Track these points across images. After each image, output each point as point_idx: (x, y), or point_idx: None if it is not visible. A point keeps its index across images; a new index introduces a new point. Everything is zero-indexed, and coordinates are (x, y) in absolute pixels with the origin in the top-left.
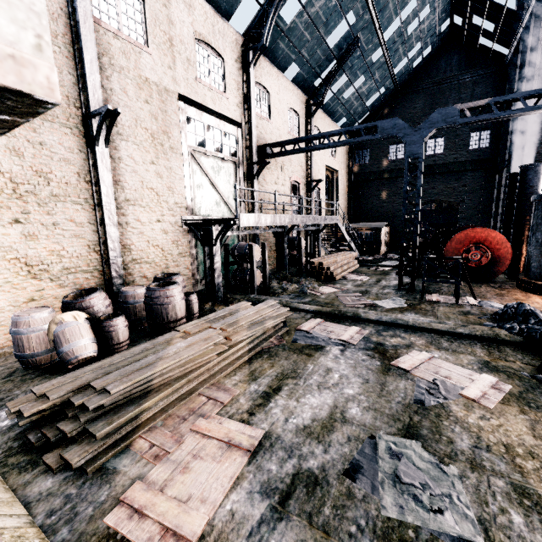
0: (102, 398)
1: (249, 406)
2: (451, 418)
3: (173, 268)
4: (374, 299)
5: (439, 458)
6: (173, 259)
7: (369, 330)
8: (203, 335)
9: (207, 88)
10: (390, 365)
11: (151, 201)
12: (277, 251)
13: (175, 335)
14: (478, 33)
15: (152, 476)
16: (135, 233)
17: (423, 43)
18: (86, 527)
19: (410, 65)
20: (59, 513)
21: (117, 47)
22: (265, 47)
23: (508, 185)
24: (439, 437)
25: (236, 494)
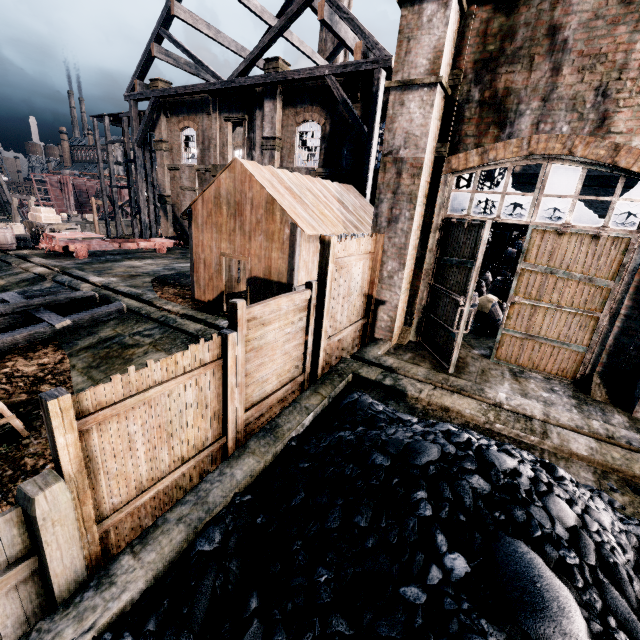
0: None
1: None
2: None
3: None
4: None
5: None
6: None
7: None
8: None
9: None
10: None
11: None
12: None
13: None
14: None
15: None
16: None
17: None
18: None
19: None
20: None
21: None
22: None
23: None
24: None
25: None
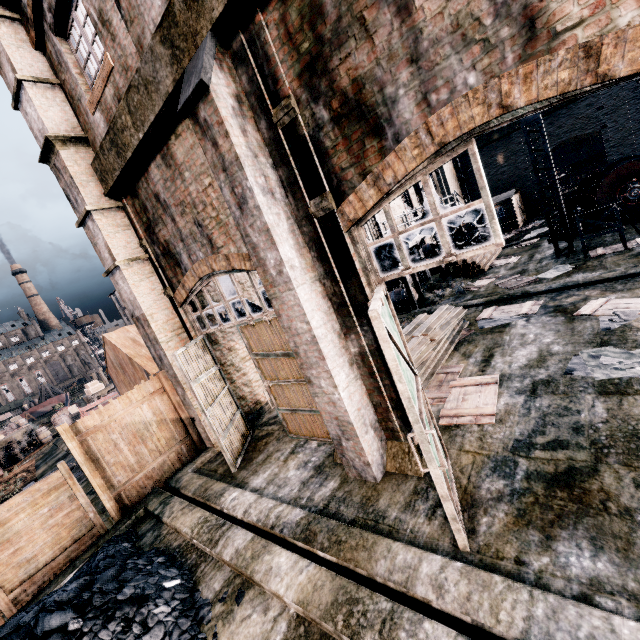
0: None
1: (477, 369)
2: (633, 330)
3: None
4: (535, 274)
5: (628, 350)
6: None
7: (543, 300)
8: (413, 342)
9: None
10: (573, 316)
11: None
12: None
13: None
14: None
15: (447, 407)
16: None
17: None
18: None
19: None
20: None
21: None
22: None
23: None
24: (625, 341)
25: (503, 398)
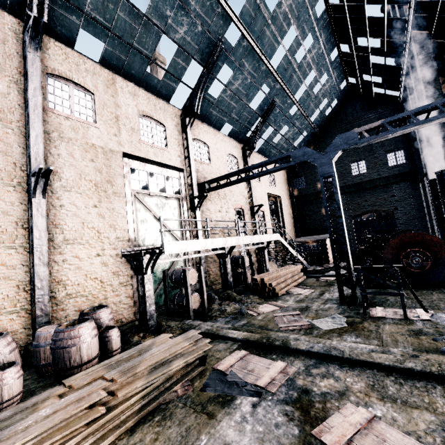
0: None
1: None
2: None
3: (112, 298)
4: (313, 317)
5: None
6: (113, 289)
7: (297, 366)
8: (83, 392)
9: (149, 146)
10: (312, 436)
11: (91, 239)
12: (221, 271)
13: (54, 393)
14: (370, 85)
15: None
16: (72, 269)
17: (329, 98)
18: None
19: (323, 114)
20: None
21: (67, 125)
22: (197, 114)
23: (430, 191)
24: None
25: None
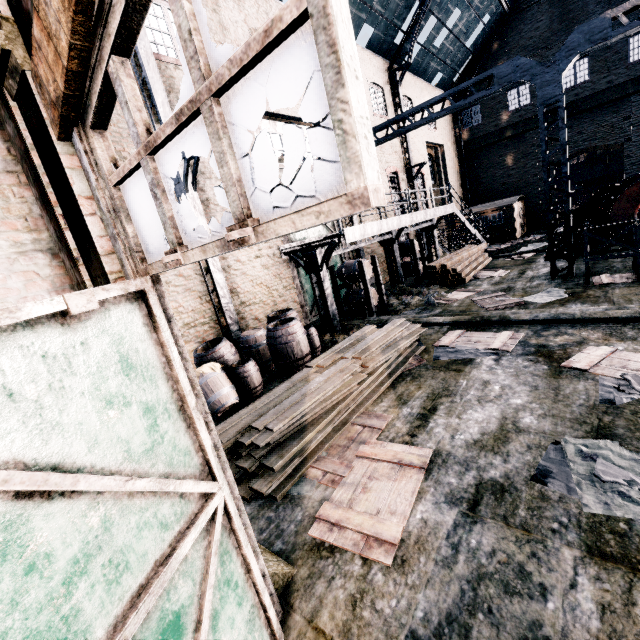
0: (267, 436)
1: (407, 428)
2: None
3: (280, 304)
4: (522, 295)
5: None
6: (279, 295)
7: (524, 333)
8: (338, 367)
9: None
10: (561, 367)
11: None
12: (387, 262)
13: (310, 371)
14: None
15: (335, 497)
16: (238, 275)
17: None
18: (295, 539)
19: None
20: (268, 531)
21: (180, 79)
22: None
23: None
24: (639, 434)
25: (422, 505)
